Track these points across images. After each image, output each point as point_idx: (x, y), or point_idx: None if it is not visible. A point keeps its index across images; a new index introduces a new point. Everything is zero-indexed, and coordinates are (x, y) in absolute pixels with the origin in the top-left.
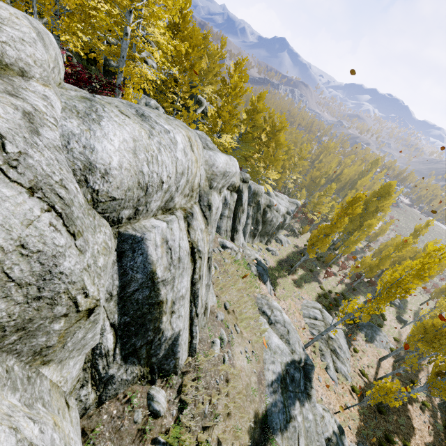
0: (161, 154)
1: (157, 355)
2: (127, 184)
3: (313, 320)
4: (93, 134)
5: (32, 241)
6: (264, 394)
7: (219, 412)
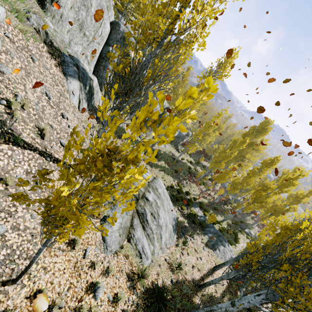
0: None
1: None
2: None
3: None
4: None
5: None
6: None
7: None
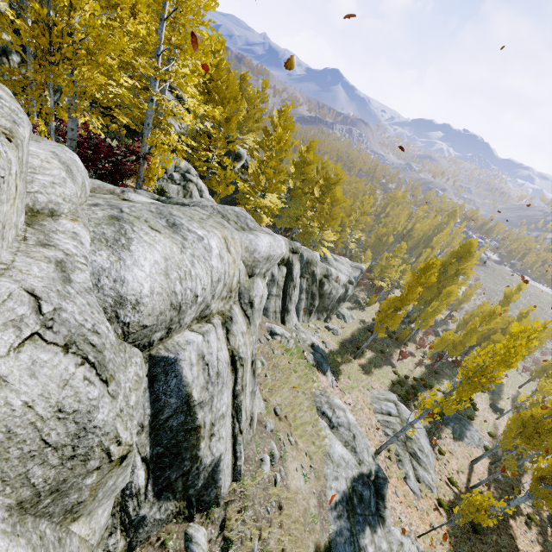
0: (194, 267)
1: (195, 486)
2: (159, 308)
3: (387, 416)
4: (123, 264)
5: (68, 402)
6: (326, 521)
7: (272, 548)
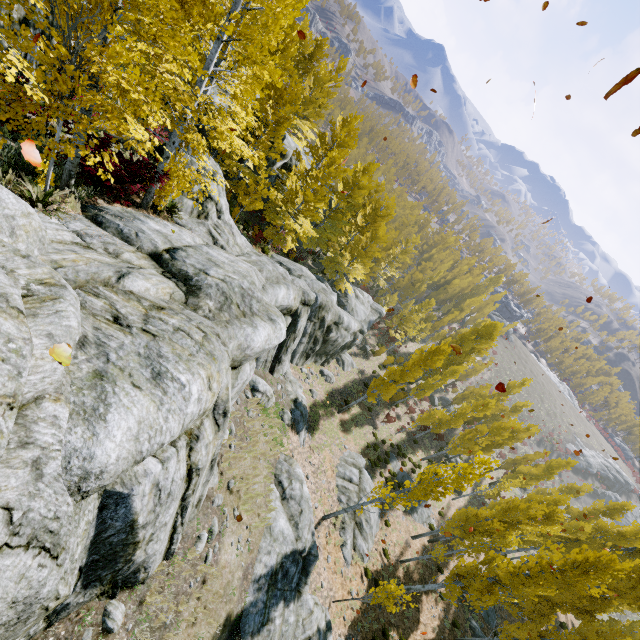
0: (168, 422)
1: (123, 574)
2: (122, 469)
3: (347, 482)
4: (96, 439)
5: (22, 593)
6: (246, 592)
7: (184, 620)
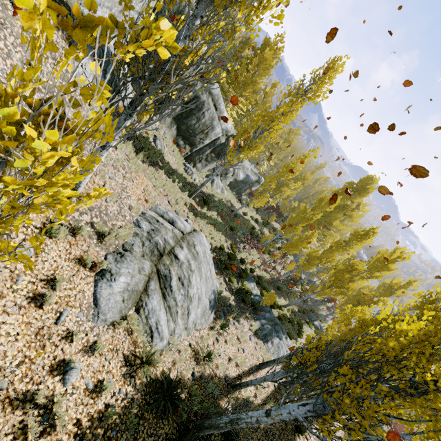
0: None
1: None
2: None
3: (165, 220)
4: None
5: None
6: None
7: None
